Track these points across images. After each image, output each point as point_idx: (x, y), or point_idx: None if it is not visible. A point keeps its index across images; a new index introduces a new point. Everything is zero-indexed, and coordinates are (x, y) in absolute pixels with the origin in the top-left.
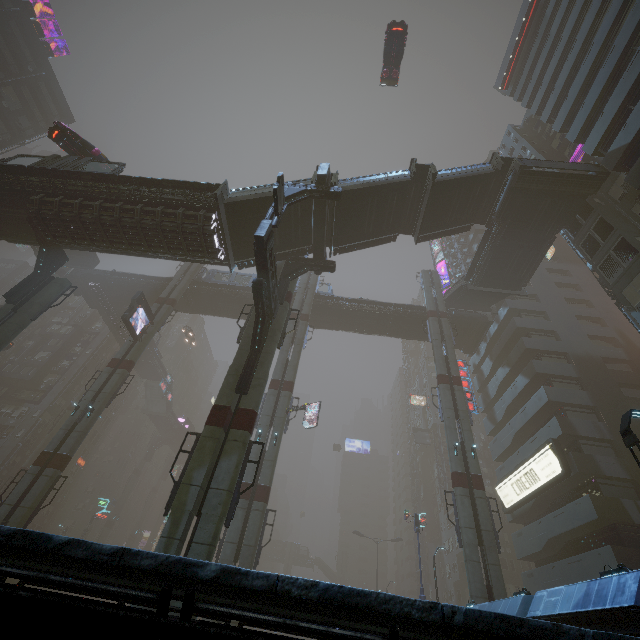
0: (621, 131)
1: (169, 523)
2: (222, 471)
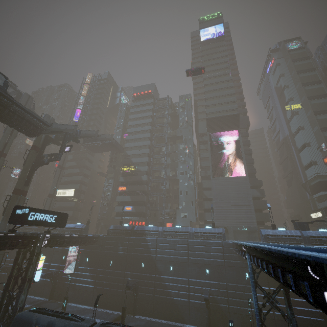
0: (129, 151)
1: (6, 217)
2: None
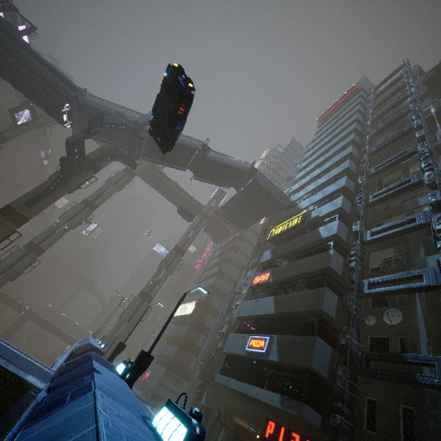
0: (297, 193)
1: None
2: None
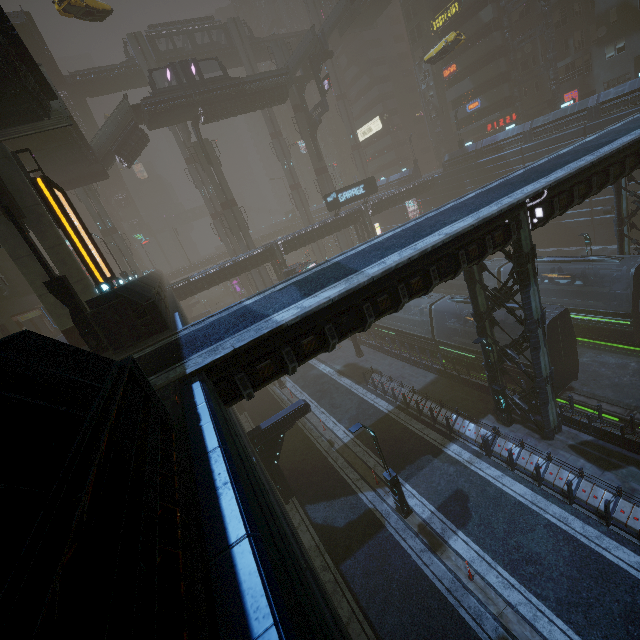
0: None
1: None
2: (330, 185)
